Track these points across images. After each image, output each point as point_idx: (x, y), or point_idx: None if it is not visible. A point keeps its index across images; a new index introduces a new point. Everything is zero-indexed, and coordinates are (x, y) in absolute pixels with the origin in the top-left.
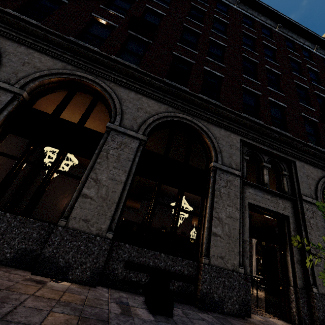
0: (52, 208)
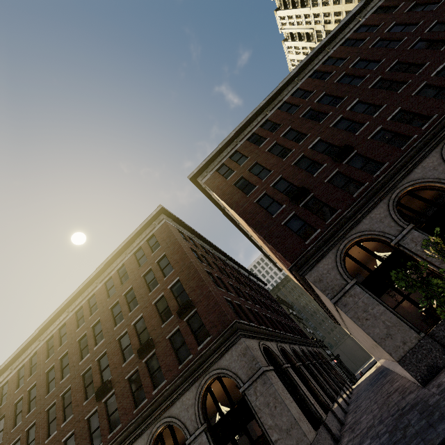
0: None
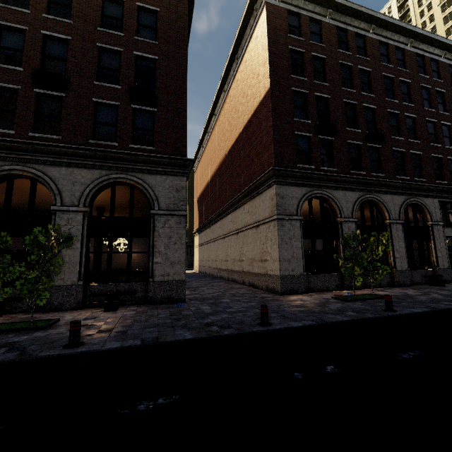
0: None
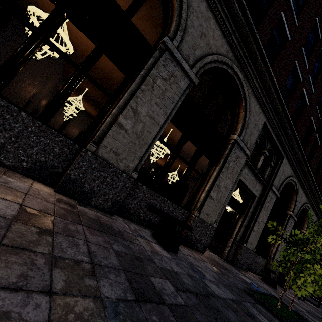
0: (15, 91)
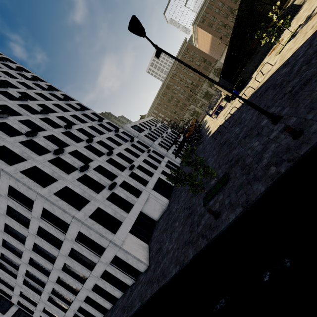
0: None
